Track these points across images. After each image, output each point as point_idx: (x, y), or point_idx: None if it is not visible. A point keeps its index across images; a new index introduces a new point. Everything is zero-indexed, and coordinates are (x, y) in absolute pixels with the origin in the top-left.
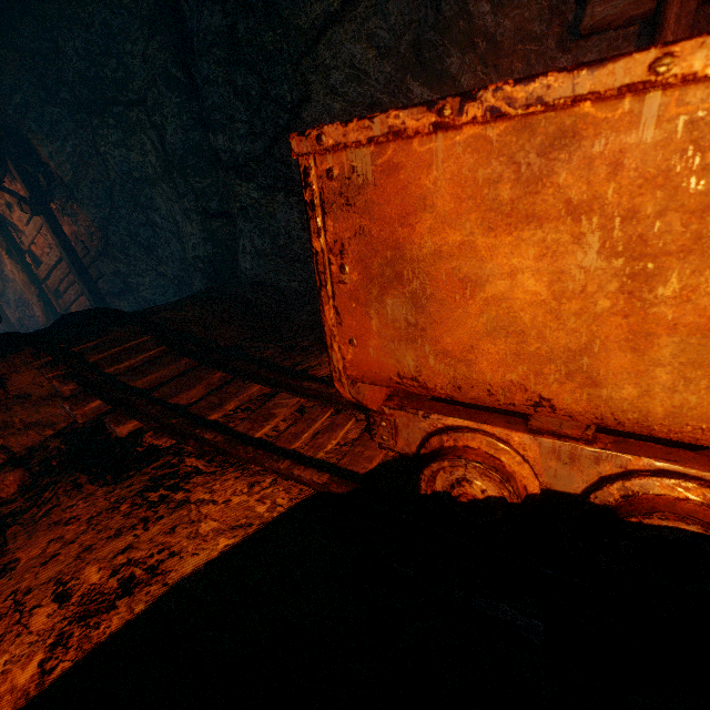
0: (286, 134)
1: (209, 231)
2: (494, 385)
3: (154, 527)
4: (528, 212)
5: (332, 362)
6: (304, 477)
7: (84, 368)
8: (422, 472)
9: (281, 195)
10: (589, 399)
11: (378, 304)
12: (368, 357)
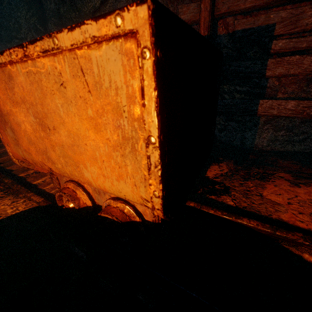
0: None
1: None
2: (40, 163)
3: None
4: (16, 100)
5: (8, 152)
6: (33, 199)
7: None
8: (55, 197)
9: None
10: (56, 168)
11: (6, 131)
12: (13, 151)
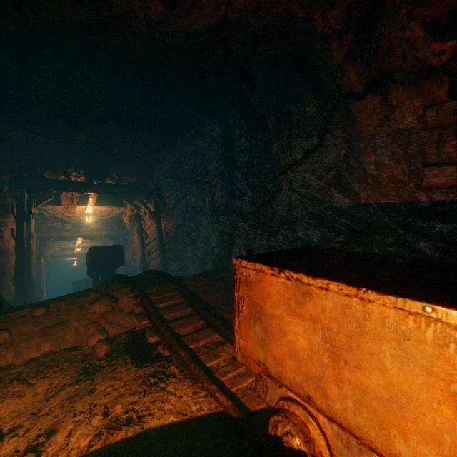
0: (267, 204)
1: (221, 241)
2: (292, 381)
3: (147, 396)
4: (299, 313)
5: (235, 343)
6: (219, 399)
7: (147, 303)
8: (270, 418)
9: (259, 231)
10: (326, 404)
11: (253, 326)
12: (248, 347)
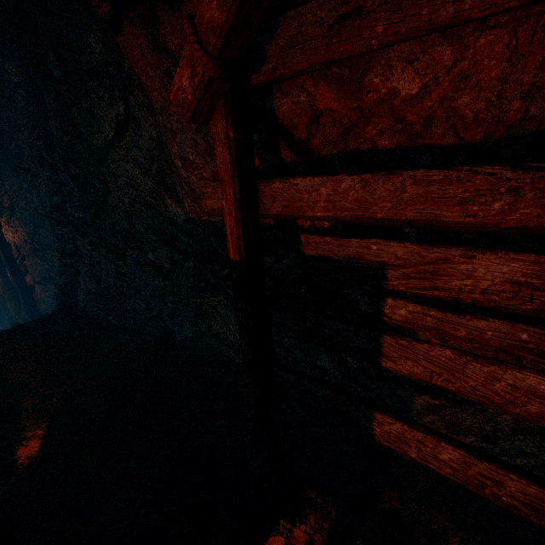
0: (102, 211)
1: (64, 266)
2: None
3: None
4: None
5: None
6: None
7: None
8: None
9: (104, 251)
10: None
11: None
12: None
